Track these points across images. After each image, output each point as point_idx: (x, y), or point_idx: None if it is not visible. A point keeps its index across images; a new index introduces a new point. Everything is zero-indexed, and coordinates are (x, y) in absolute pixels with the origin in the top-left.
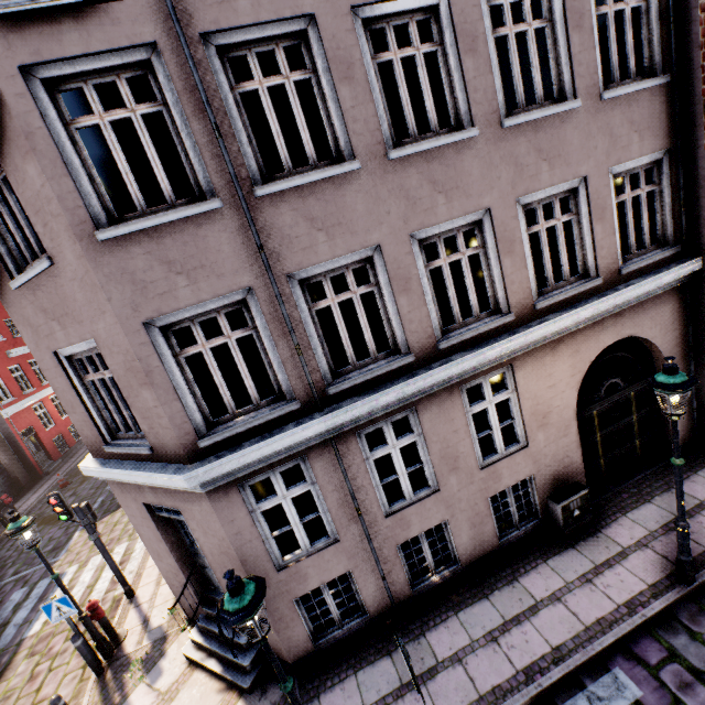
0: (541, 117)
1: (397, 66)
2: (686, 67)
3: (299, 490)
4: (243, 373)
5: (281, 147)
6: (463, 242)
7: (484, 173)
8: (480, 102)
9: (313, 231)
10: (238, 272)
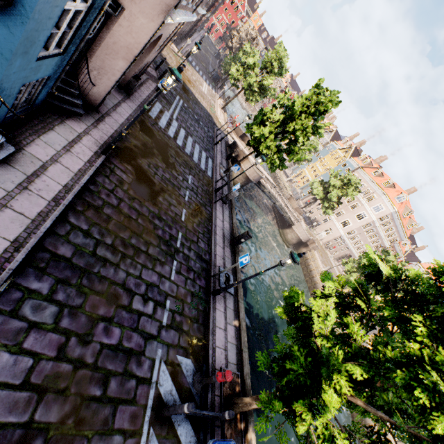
0: None
1: None
2: None
3: None
4: None
5: None
6: None
7: None
8: None
9: None
10: None
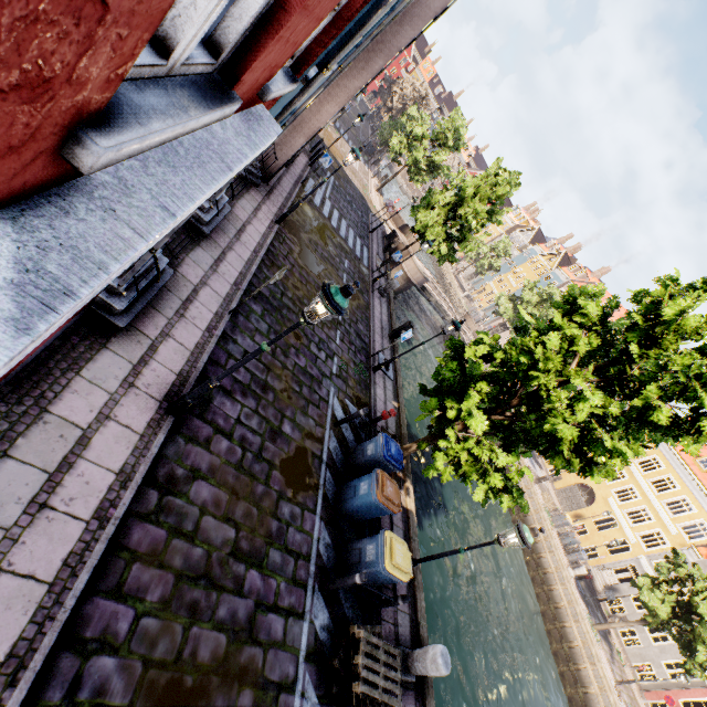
0: None
1: None
2: None
3: None
4: None
5: None
6: None
7: None
8: None
9: None
10: None
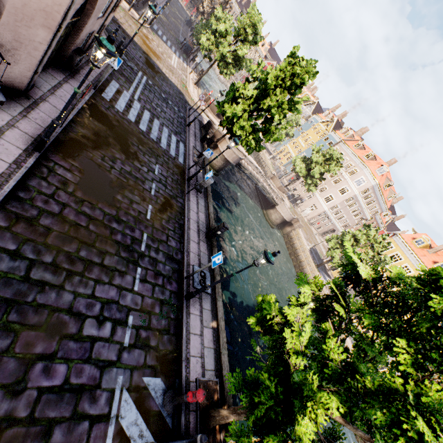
0: None
1: None
2: None
3: None
4: None
5: None
6: None
7: None
8: None
9: None
10: None
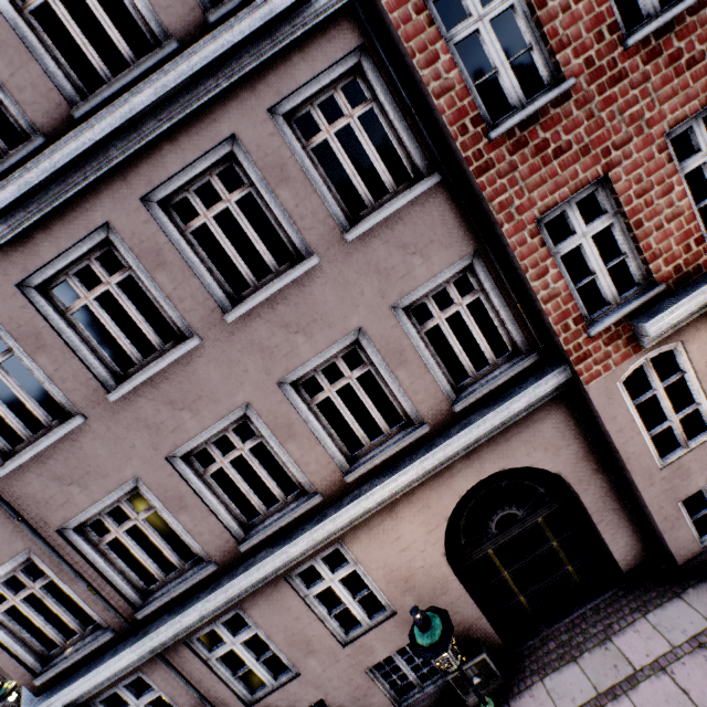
0: (272, 293)
1: (93, 308)
2: (454, 159)
3: (149, 697)
4: (59, 612)
5: (12, 422)
6: (237, 439)
7: (226, 373)
8: (192, 308)
9: (65, 487)
10: (11, 541)
